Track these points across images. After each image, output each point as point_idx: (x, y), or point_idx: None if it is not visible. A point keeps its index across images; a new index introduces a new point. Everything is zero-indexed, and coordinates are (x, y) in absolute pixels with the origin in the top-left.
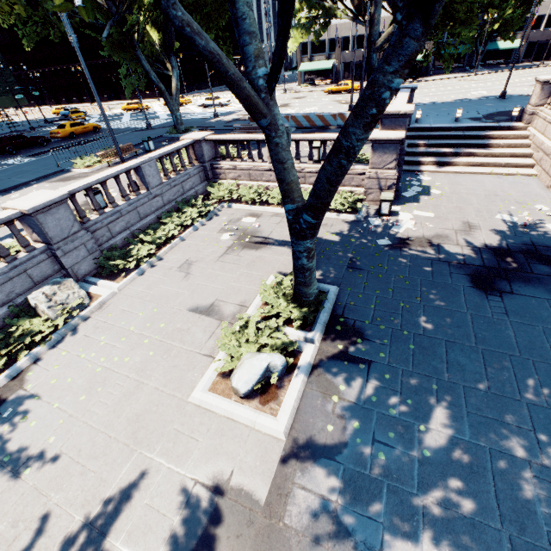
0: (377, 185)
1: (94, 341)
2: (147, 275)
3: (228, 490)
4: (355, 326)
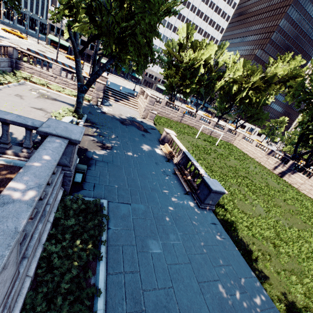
0: (96, 96)
1: None
2: None
3: None
4: (93, 122)
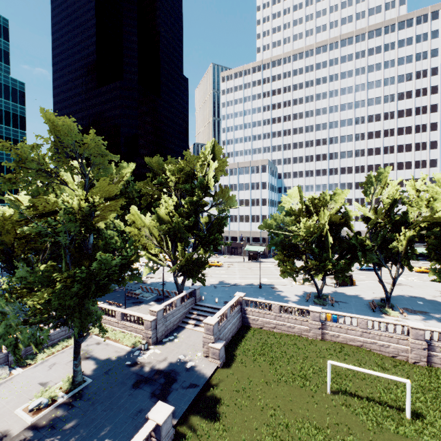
0: (146, 336)
1: (1, 391)
2: (36, 367)
3: (6, 434)
4: (82, 394)
